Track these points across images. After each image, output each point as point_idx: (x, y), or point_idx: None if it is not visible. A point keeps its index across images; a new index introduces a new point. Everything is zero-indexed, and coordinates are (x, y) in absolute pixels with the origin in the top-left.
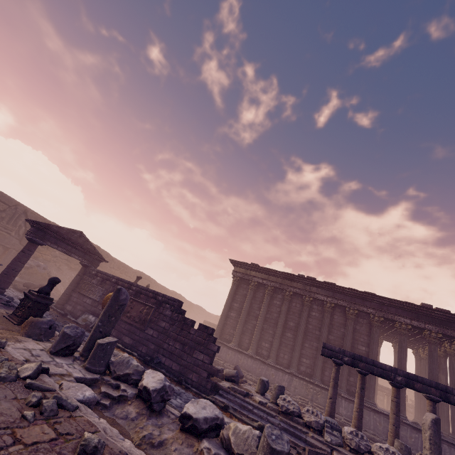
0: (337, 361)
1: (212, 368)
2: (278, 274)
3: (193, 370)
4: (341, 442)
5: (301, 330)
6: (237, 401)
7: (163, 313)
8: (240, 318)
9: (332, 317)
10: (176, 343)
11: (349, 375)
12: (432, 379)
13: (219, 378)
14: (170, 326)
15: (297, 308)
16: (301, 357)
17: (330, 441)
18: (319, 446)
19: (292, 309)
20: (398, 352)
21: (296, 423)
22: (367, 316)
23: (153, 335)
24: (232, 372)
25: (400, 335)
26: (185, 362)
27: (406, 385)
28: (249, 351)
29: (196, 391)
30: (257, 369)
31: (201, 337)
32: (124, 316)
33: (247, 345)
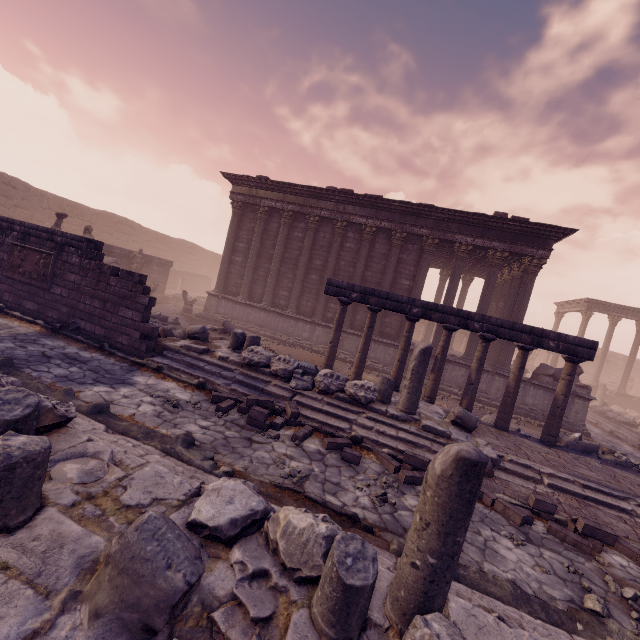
0: (342, 300)
1: (145, 327)
2: (298, 190)
3: (122, 331)
4: (310, 386)
5: (329, 270)
6: (185, 360)
7: (69, 262)
8: (248, 262)
9: (372, 247)
10: (95, 301)
11: (385, 316)
12: (481, 309)
13: (185, 338)
14: (83, 279)
15: (326, 239)
16: (328, 302)
17: (294, 386)
18: (277, 393)
19: (319, 242)
20: (449, 283)
21: (262, 374)
22: (419, 239)
23: (63, 294)
24: (196, 329)
25: (456, 260)
26: (111, 323)
27: (422, 317)
28: (261, 303)
29: (123, 356)
30: (273, 323)
31: (126, 288)
32: (16, 274)
33: (260, 297)
